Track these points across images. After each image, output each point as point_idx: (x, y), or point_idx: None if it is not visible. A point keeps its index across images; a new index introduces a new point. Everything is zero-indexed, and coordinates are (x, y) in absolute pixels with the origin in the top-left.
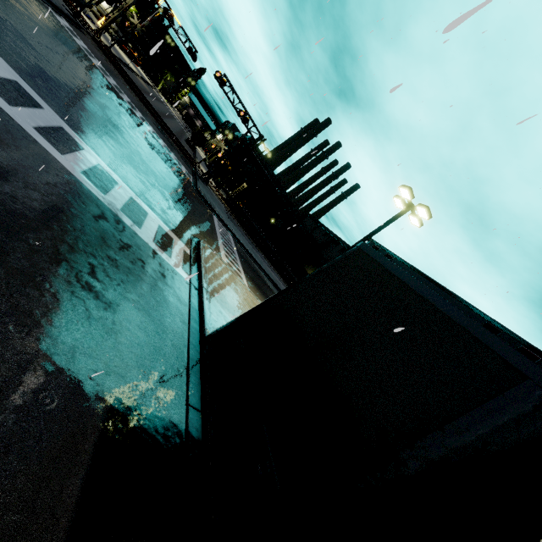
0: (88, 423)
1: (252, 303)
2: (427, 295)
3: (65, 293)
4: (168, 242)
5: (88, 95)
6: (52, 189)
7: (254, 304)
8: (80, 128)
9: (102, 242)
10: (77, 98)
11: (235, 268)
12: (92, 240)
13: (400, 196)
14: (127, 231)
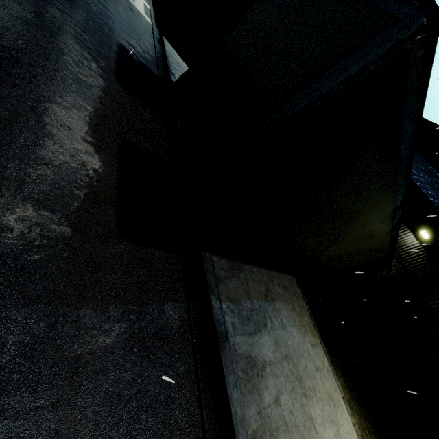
0: (111, 42)
1: None
2: None
3: None
4: None
5: None
6: None
7: None
8: None
9: None
10: None
11: None
12: None
13: None
14: None
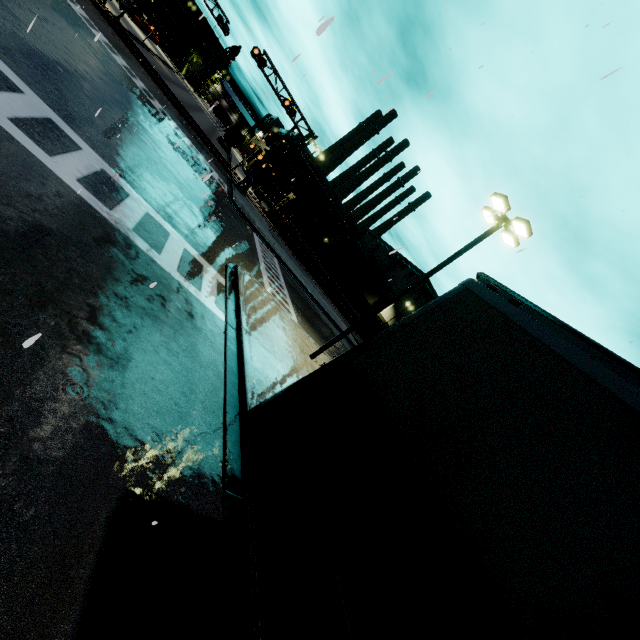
0: (85, 535)
1: (304, 344)
2: (592, 372)
3: (52, 349)
4: (197, 271)
5: (88, 78)
6: (35, 203)
7: (306, 345)
8: (76, 121)
9: (107, 275)
10: (73, 81)
11: (282, 300)
12: (93, 273)
13: (491, 208)
14: (142, 258)
